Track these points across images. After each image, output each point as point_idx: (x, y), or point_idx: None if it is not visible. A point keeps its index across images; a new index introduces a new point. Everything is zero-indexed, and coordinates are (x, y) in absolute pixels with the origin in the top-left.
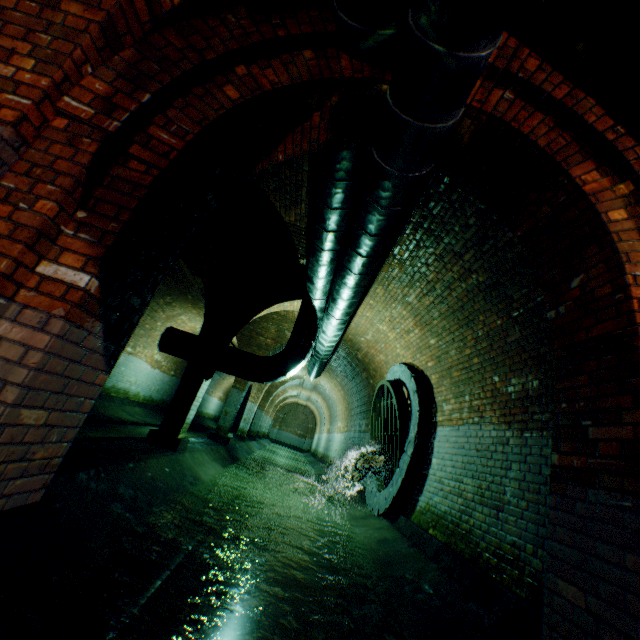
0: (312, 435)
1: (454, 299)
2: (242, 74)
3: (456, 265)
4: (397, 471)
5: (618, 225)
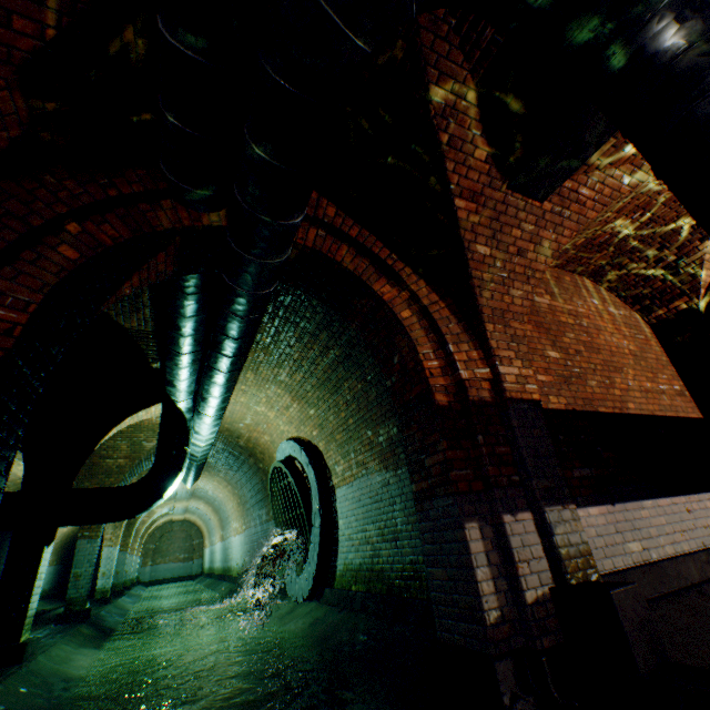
0: (201, 552)
1: (321, 372)
2: (77, 232)
3: (316, 344)
4: (311, 547)
5: (408, 321)
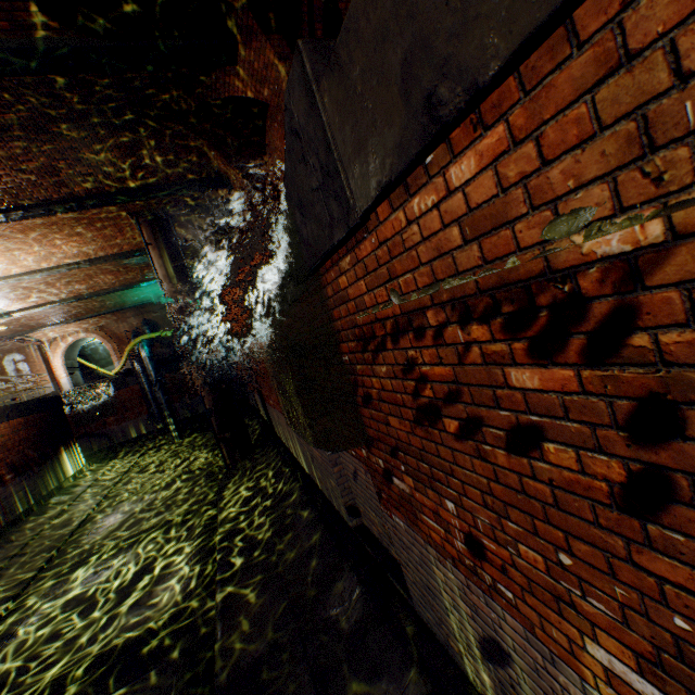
0: None
1: None
2: None
3: None
4: None
5: None
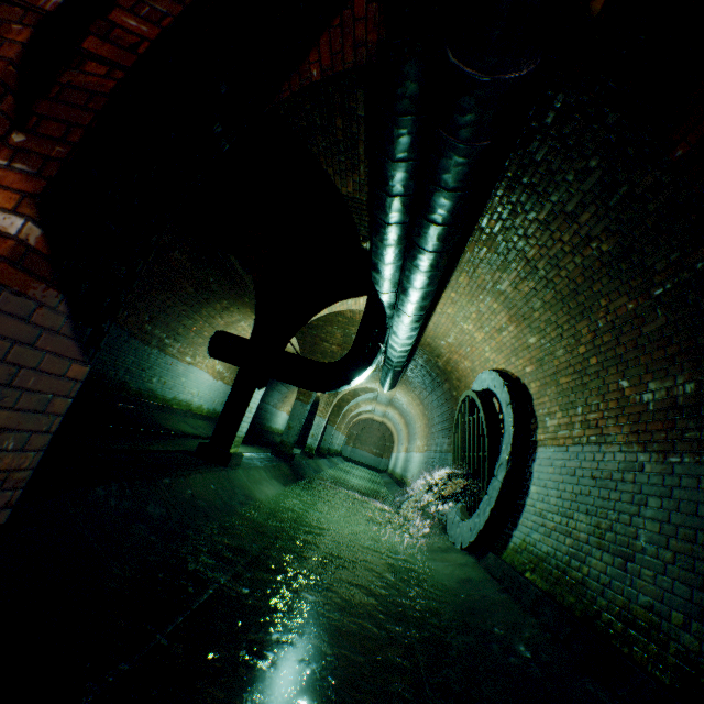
0: (389, 454)
1: (564, 281)
2: None
3: (568, 232)
4: (484, 499)
5: None
